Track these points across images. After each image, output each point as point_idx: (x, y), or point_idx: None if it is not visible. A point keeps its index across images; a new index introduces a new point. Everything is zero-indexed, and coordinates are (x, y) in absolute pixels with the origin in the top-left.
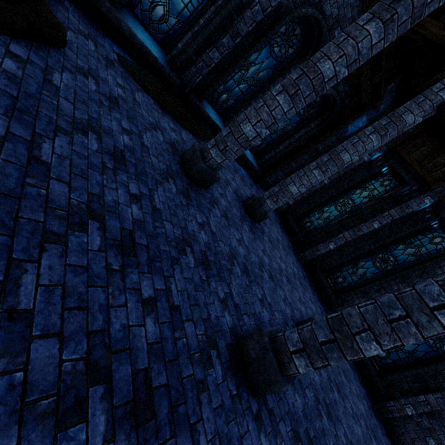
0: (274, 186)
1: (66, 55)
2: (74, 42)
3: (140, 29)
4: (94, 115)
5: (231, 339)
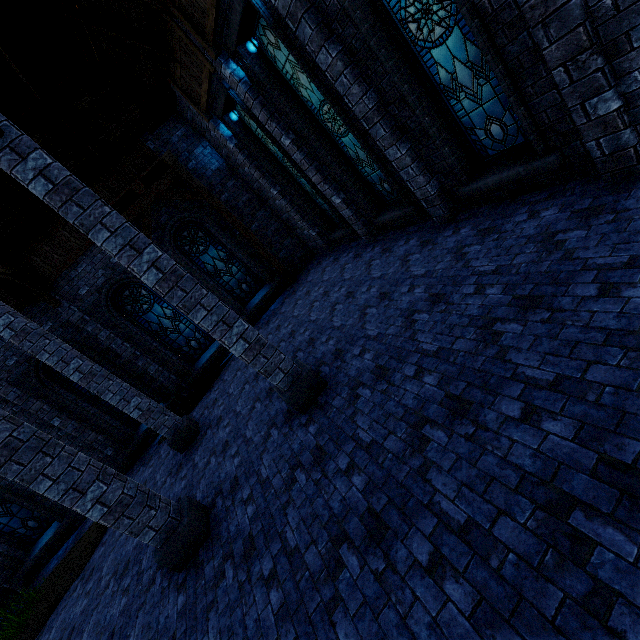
0: None
1: None
2: None
3: None
4: None
5: None
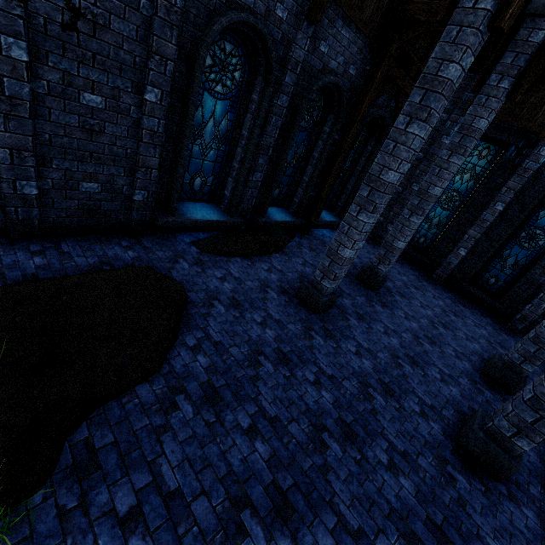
0: (379, 250)
1: (193, 301)
2: (181, 278)
3: (193, 207)
4: (245, 337)
5: (450, 444)
